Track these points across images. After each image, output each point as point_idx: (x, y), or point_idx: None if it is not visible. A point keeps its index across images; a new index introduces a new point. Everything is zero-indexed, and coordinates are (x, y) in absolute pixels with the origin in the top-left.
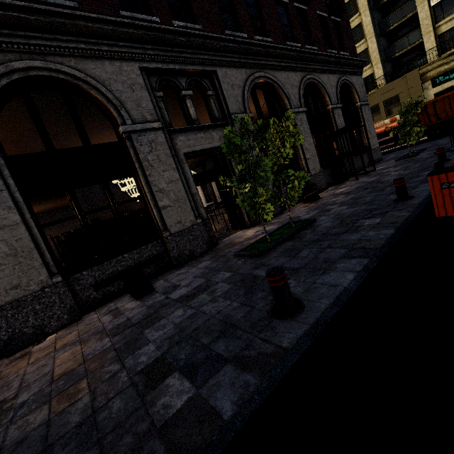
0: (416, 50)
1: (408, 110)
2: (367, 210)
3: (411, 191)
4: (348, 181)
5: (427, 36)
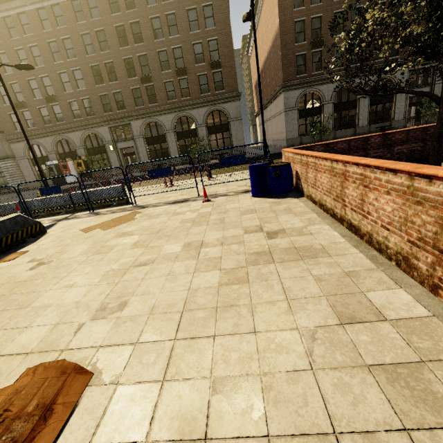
0: None
1: None
2: None
3: None
4: None
5: None
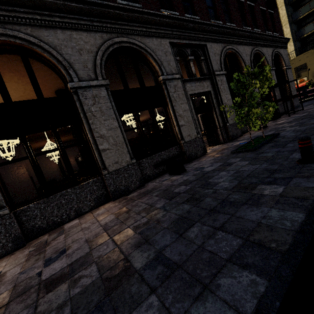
0: None
1: None
2: None
3: None
4: (281, 118)
5: None
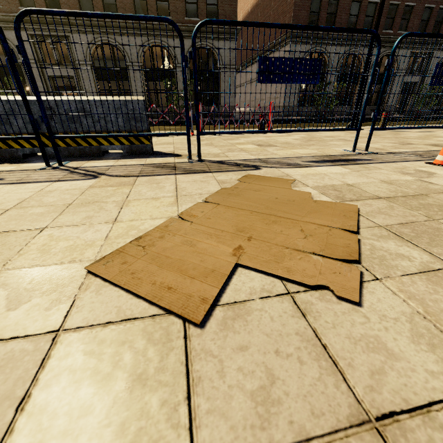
0: None
1: None
2: None
3: None
4: None
5: None
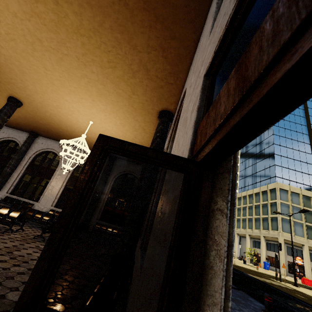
0: None
1: None
2: None
3: None
4: None
5: None
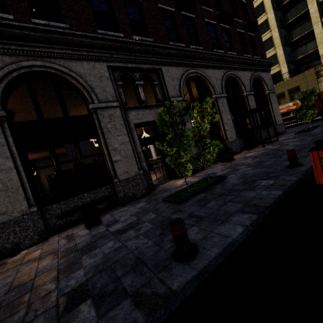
0: (312, 54)
1: (304, 97)
2: (265, 172)
3: (302, 160)
4: (257, 147)
5: (321, 45)
